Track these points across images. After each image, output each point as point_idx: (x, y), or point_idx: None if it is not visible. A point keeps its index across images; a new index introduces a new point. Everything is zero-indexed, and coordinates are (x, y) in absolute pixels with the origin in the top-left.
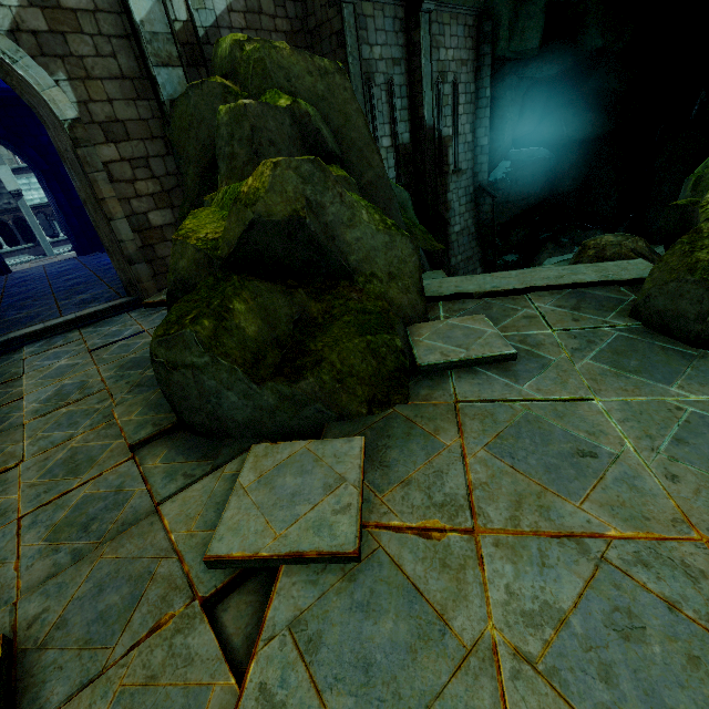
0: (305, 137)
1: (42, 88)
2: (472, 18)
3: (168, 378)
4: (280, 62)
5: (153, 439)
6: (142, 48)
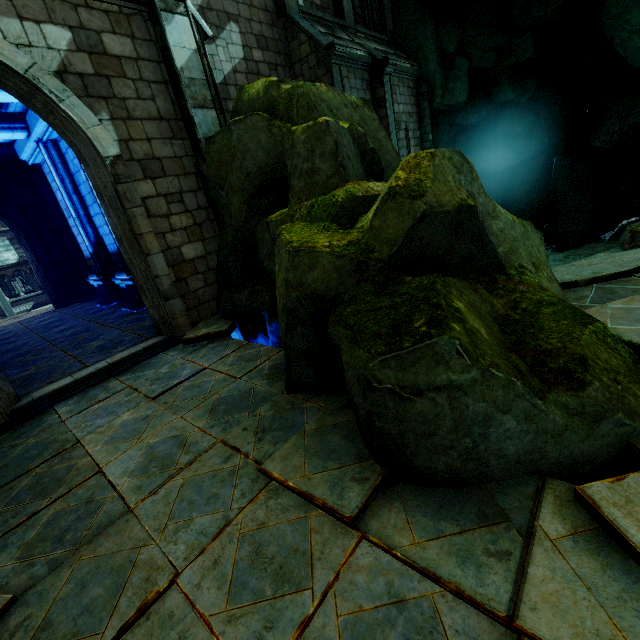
0: (362, 156)
1: (86, 126)
2: (412, 82)
3: (404, 409)
4: (321, 96)
5: (369, 502)
6: (181, 91)
